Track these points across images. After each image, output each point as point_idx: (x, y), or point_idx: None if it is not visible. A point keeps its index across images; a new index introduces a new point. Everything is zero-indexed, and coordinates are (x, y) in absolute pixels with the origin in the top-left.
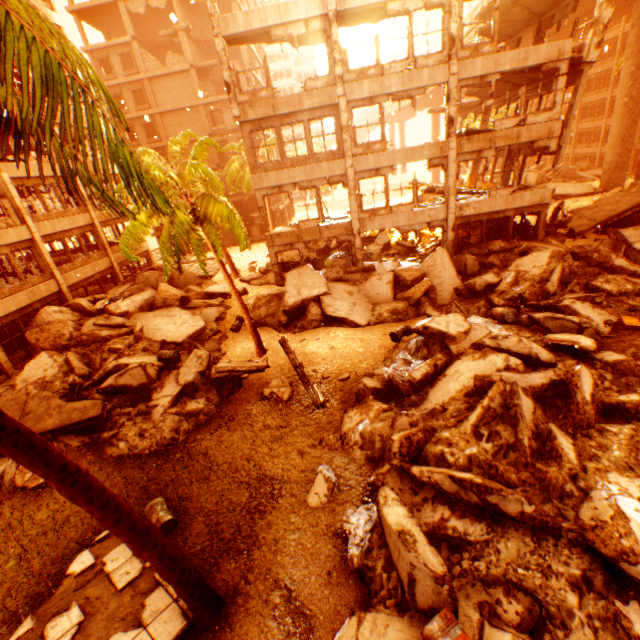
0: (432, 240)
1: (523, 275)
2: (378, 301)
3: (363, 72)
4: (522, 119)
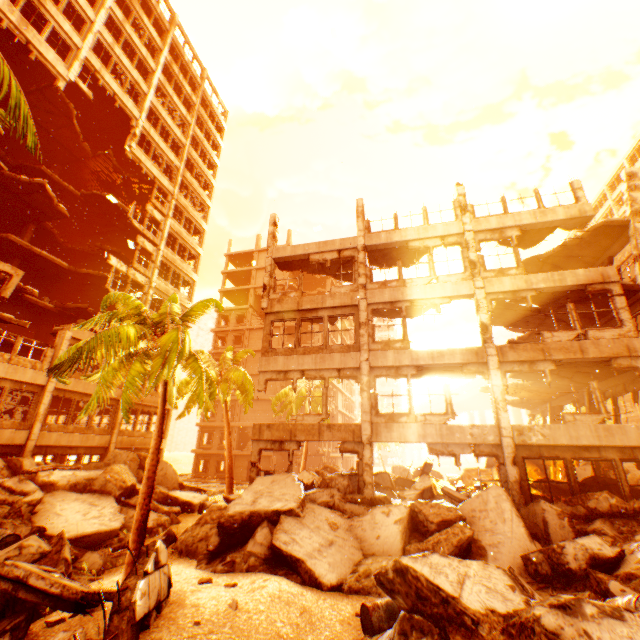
0: None
1: None
2: (375, 550)
3: (385, 283)
4: (581, 332)
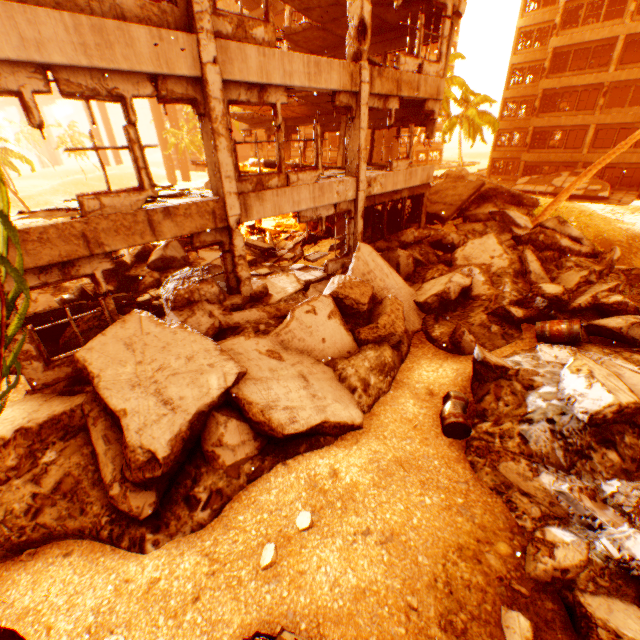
0: (287, 236)
1: (488, 269)
2: (332, 354)
3: None
4: (420, 64)
